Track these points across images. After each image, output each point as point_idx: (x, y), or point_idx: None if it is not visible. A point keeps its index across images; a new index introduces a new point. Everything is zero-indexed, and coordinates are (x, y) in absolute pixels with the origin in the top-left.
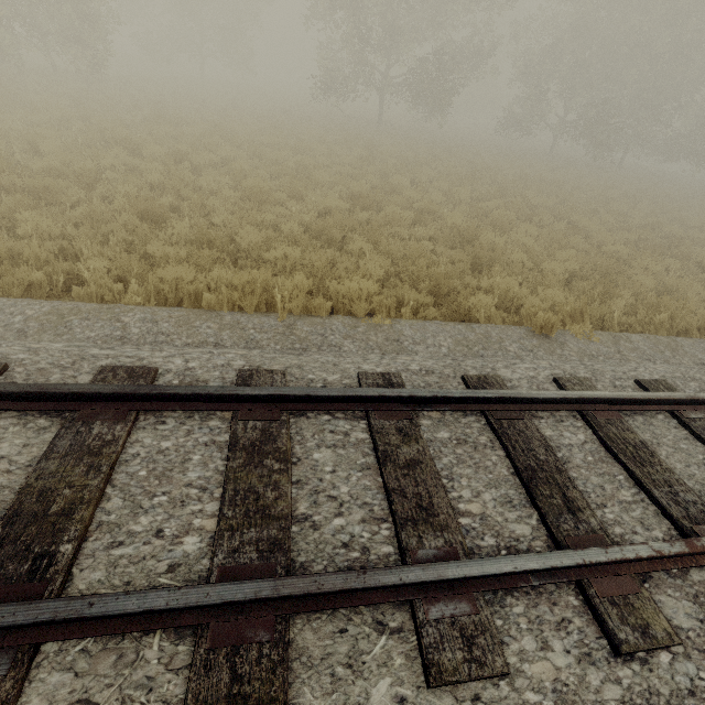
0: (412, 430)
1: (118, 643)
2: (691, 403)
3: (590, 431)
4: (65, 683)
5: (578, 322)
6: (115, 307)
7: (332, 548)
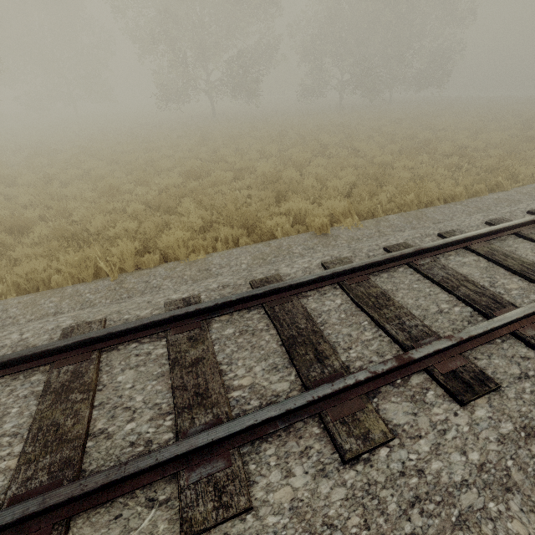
0: (201, 335)
1: None
2: (420, 253)
3: (346, 295)
4: None
5: (350, 217)
6: None
7: (119, 450)
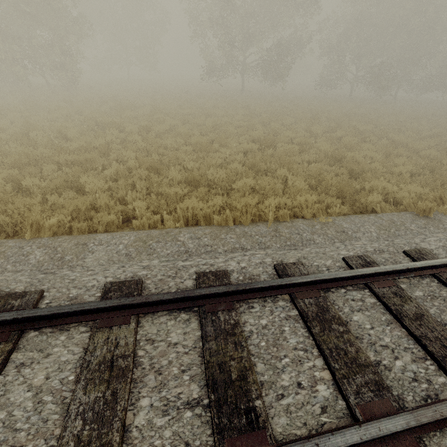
0: (402, 292)
1: None
2: None
3: None
4: None
5: (439, 204)
6: (169, 232)
7: (408, 382)
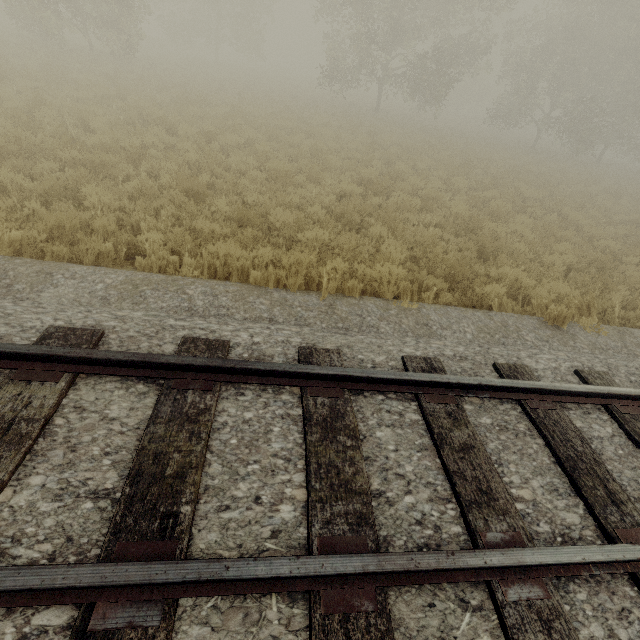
0: (460, 414)
1: (243, 602)
2: None
3: (616, 424)
4: (205, 636)
5: (585, 315)
6: (178, 280)
7: (408, 524)
